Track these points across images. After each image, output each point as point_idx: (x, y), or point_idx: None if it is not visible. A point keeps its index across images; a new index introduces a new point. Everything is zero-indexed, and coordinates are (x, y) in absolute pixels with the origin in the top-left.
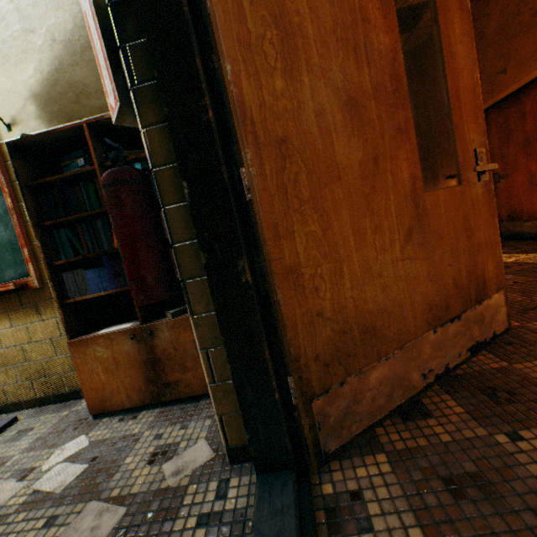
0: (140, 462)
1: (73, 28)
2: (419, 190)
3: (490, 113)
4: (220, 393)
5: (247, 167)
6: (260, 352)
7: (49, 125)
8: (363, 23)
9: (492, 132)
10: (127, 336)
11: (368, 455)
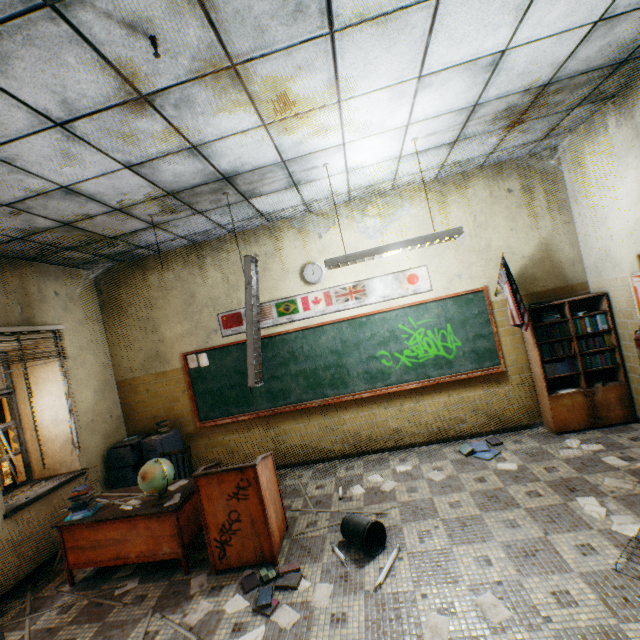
0: (628, 441)
1: (533, 253)
2: None
3: None
4: None
5: None
6: None
7: None
8: None
9: None
10: (579, 394)
11: None
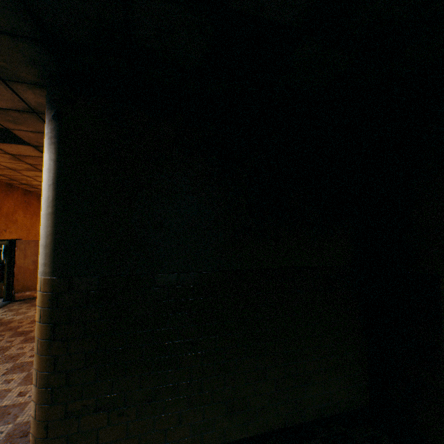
0: None
1: None
2: None
3: None
4: (5, 292)
5: (16, 268)
6: (11, 287)
7: None
8: None
9: None
10: None
11: (22, 301)
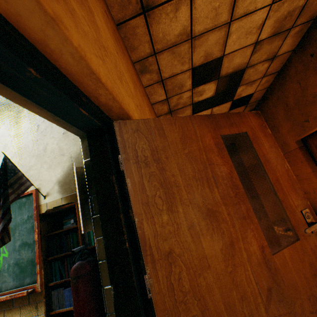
0: None
1: (80, 152)
2: (268, 255)
3: (307, 139)
4: None
5: (147, 276)
6: None
7: (63, 195)
8: (210, 165)
9: (313, 149)
10: None
11: None
